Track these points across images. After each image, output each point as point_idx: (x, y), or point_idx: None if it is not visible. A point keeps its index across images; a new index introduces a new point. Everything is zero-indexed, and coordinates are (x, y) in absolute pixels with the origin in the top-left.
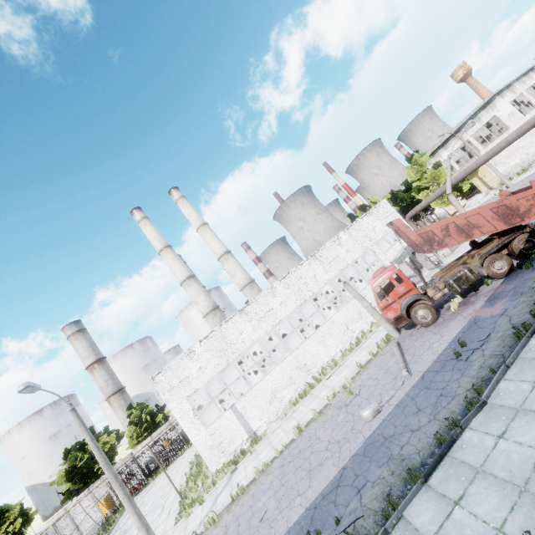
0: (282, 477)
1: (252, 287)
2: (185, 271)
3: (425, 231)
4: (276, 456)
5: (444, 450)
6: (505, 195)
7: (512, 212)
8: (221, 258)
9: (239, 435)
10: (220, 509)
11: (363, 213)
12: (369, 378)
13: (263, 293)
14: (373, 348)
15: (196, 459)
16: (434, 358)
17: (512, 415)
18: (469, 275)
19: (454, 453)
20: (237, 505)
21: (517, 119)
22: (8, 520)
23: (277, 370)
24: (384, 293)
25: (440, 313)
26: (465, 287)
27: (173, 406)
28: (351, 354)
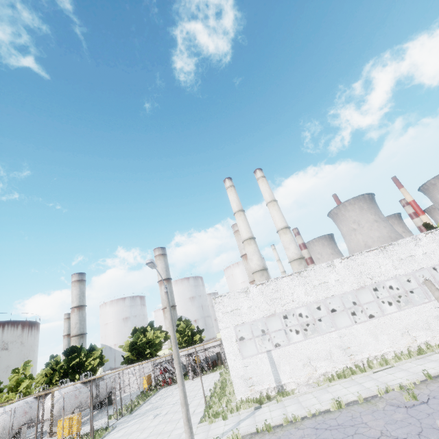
0: (316, 438)
1: (301, 262)
2: (249, 232)
3: None
4: (307, 416)
5: None
6: None
7: None
8: (280, 231)
9: (267, 380)
10: (243, 432)
11: None
12: None
13: (322, 265)
14: None
15: (220, 383)
16: None
17: None
18: None
19: None
20: (262, 438)
21: None
22: (93, 356)
23: (318, 339)
24: None
25: None
26: None
27: (222, 327)
28: (410, 359)
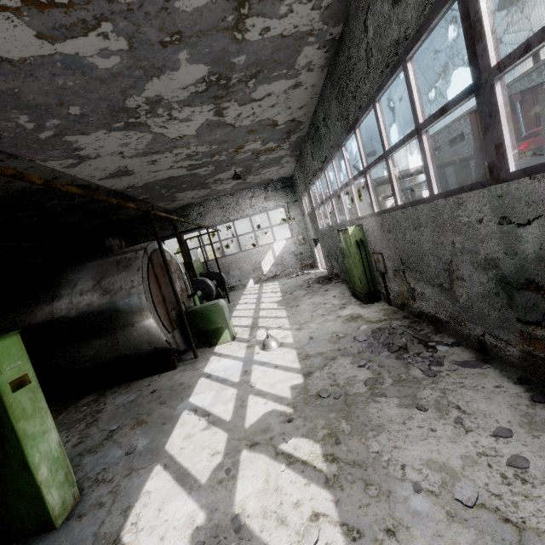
0: None
1: None
2: None
3: None
4: None
5: None
6: None
7: None
8: None
9: None
10: None
11: None
12: None
13: None
14: None
15: None
16: None
17: None
18: None
19: None
20: None
21: None
22: None
23: None
24: None
25: None
26: None
27: None
28: None
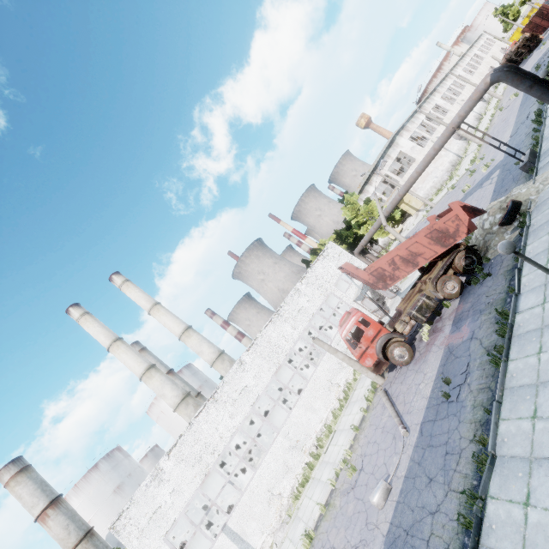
0: None
1: (223, 359)
2: (142, 362)
3: (375, 268)
4: None
5: (474, 538)
6: (432, 219)
7: (444, 235)
8: (182, 337)
9: None
10: None
11: (315, 257)
12: (368, 442)
13: (232, 371)
14: (362, 401)
15: None
16: (425, 403)
17: (527, 469)
18: (428, 302)
19: (486, 540)
20: None
21: (418, 151)
22: None
23: (267, 459)
24: (356, 341)
25: (415, 346)
26: (428, 315)
27: None
28: (342, 413)
